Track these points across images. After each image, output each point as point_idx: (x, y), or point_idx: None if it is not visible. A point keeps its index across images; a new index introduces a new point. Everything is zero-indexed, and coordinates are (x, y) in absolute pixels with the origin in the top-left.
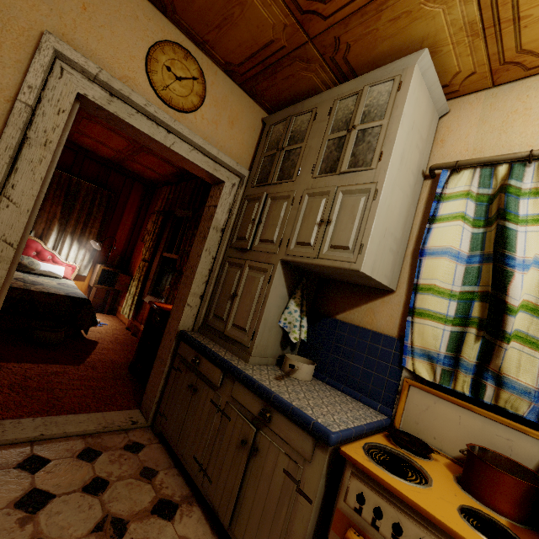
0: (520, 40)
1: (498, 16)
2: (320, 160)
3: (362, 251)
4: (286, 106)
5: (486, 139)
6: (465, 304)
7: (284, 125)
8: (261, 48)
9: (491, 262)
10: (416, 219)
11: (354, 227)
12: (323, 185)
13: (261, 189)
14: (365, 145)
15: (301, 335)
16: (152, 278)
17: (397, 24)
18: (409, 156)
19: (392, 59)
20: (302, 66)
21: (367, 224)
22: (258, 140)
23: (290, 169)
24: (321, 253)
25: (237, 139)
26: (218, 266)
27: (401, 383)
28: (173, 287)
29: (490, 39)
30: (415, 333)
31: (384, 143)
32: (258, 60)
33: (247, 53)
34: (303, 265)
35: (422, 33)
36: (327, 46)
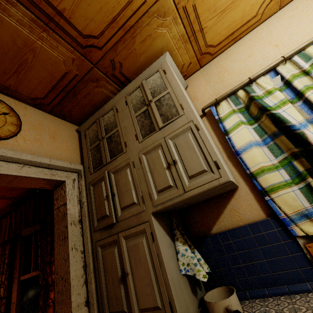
0: (206, 40)
1: (193, 29)
2: (138, 130)
3: (219, 166)
4: (90, 116)
5: (217, 87)
6: (289, 167)
7: (96, 125)
8: (59, 80)
9: (280, 135)
10: (213, 139)
11: (198, 154)
12: (152, 142)
13: (100, 171)
14: (166, 106)
15: (203, 269)
16: (14, 312)
17: (145, 43)
18: (192, 104)
19: (148, 65)
20: (94, 85)
21: (207, 147)
22: (79, 143)
23: (117, 147)
24: (185, 187)
25: (63, 147)
26: (90, 257)
27: (305, 251)
28: (44, 307)
29: (193, 42)
30: (281, 205)
31: (178, 99)
32: (59, 89)
33: (48, 87)
34: (172, 206)
35: (160, 46)
36: (107, 67)
